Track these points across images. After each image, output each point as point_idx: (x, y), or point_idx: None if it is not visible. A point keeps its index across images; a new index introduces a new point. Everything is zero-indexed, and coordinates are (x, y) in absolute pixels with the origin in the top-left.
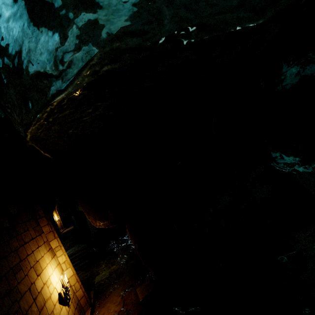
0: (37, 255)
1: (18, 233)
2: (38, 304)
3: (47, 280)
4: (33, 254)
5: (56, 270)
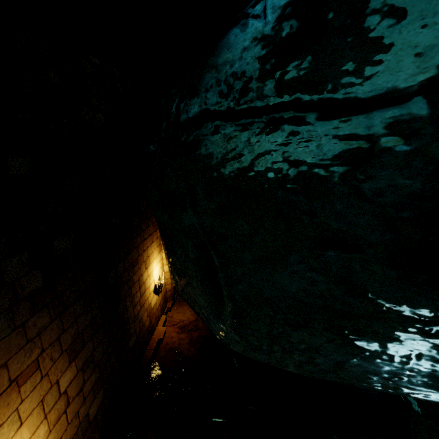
0: (149, 251)
1: (142, 230)
2: (141, 292)
3: (150, 273)
4: (147, 250)
5: (159, 265)
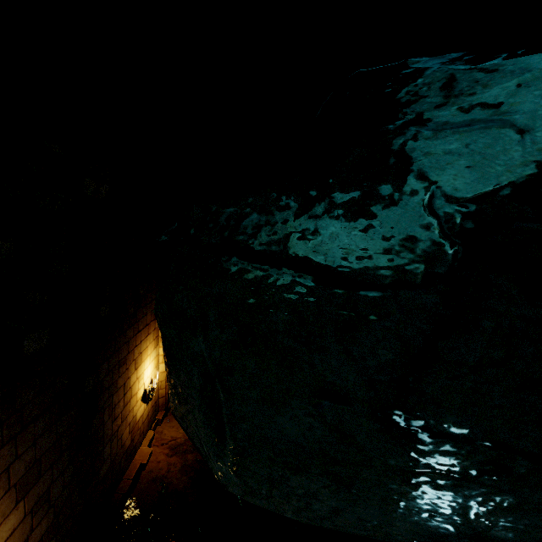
0: (143, 346)
1: (137, 319)
2: (125, 400)
3: (141, 374)
4: (140, 345)
5: (153, 363)
